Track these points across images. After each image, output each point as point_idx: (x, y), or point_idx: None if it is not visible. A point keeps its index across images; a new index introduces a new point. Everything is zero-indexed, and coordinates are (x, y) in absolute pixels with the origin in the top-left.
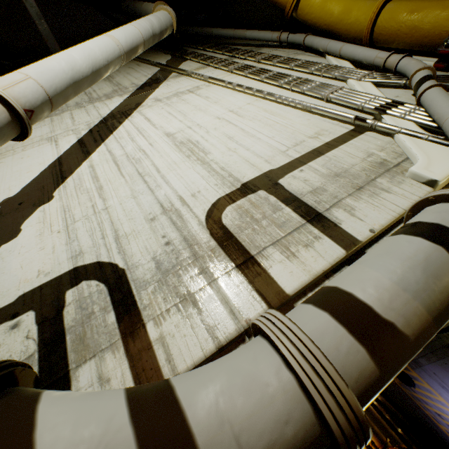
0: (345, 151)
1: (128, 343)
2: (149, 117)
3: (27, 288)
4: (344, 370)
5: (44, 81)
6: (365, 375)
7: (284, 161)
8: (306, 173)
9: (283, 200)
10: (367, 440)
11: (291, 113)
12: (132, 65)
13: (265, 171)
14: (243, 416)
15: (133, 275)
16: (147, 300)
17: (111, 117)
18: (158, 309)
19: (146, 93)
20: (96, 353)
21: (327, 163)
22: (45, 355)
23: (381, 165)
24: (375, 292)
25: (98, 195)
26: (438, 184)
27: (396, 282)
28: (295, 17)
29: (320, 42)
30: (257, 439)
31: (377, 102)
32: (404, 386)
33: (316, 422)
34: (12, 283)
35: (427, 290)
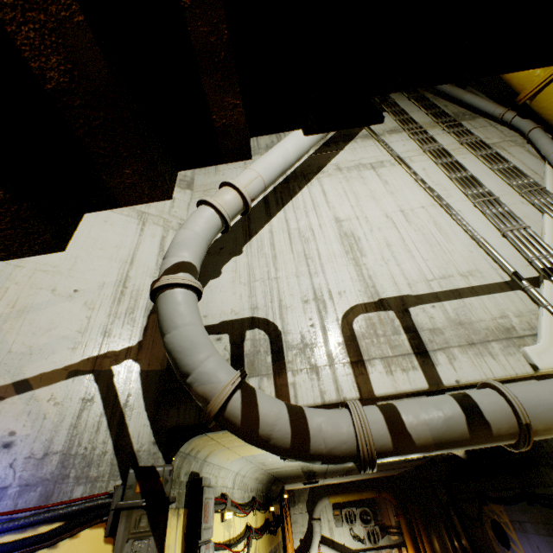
0: (483, 303)
1: (276, 377)
2: (325, 190)
3: (225, 318)
4: (377, 440)
5: (266, 177)
6: (385, 446)
7: (423, 291)
8: (435, 311)
9: (404, 327)
10: (373, 467)
11: (458, 236)
12: None
13: (403, 294)
14: (329, 433)
15: (286, 338)
16: (291, 358)
17: (293, 177)
18: (295, 366)
19: (330, 154)
20: (259, 375)
21: (459, 309)
22: (233, 363)
23: (506, 331)
24: (412, 418)
25: (273, 263)
26: (539, 371)
27: (425, 419)
28: (528, 105)
29: (544, 145)
30: (331, 443)
31: (550, 261)
32: (497, 542)
33: (356, 450)
34: (217, 311)
35: (439, 430)
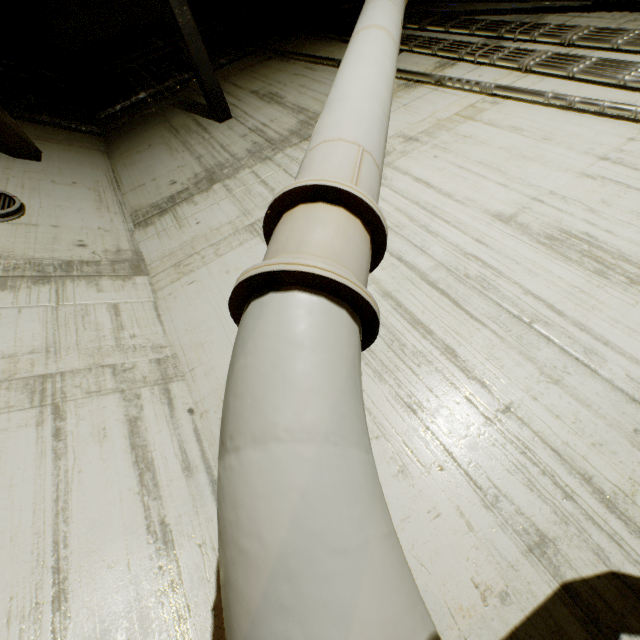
0: None
1: None
2: (422, 177)
3: (482, 638)
4: None
5: (375, 152)
6: None
7: None
8: None
9: None
10: None
11: None
12: (297, 70)
13: None
14: None
15: None
16: None
17: None
18: None
19: None
20: None
21: None
22: None
23: None
24: None
25: (459, 370)
26: None
27: None
28: None
29: None
30: None
31: None
32: None
33: None
34: (435, 616)
35: None
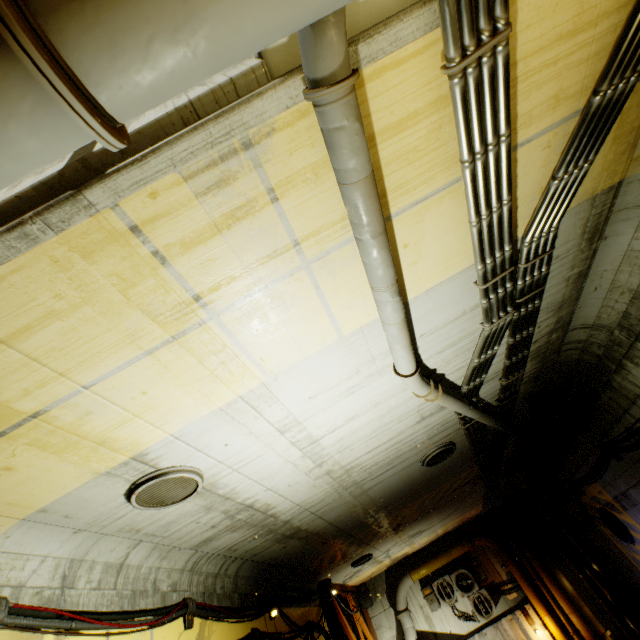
0: None
1: None
2: None
3: None
4: None
5: None
6: None
7: None
8: None
9: None
10: None
11: None
12: None
13: None
14: None
15: None
16: None
17: None
18: None
19: None
20: None
21: None
22: None
23: None
24: None
25: None
26: None
27: None
28: None
29: None
30: None
31: None
32: (619, 541)
33: None
34: None
35: None
